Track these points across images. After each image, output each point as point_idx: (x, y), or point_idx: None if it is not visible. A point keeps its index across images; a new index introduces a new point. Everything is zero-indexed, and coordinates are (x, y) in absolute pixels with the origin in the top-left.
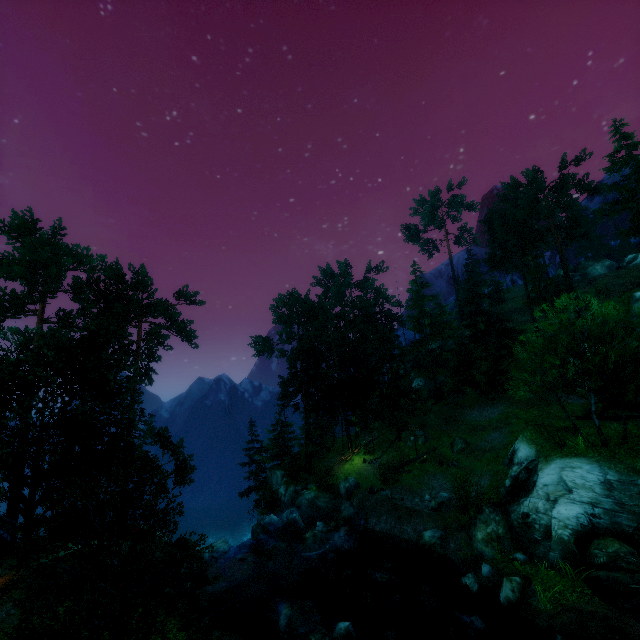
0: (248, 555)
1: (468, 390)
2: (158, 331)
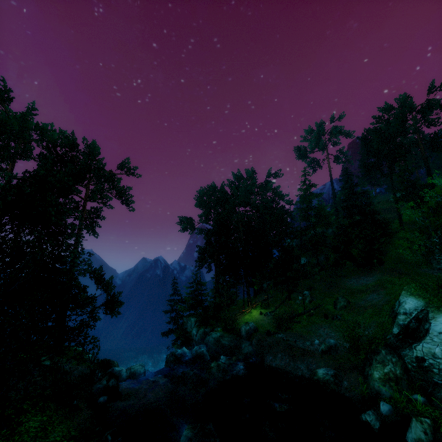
0: (161, 379)
1: (347, 263)
2: (102, 192)
